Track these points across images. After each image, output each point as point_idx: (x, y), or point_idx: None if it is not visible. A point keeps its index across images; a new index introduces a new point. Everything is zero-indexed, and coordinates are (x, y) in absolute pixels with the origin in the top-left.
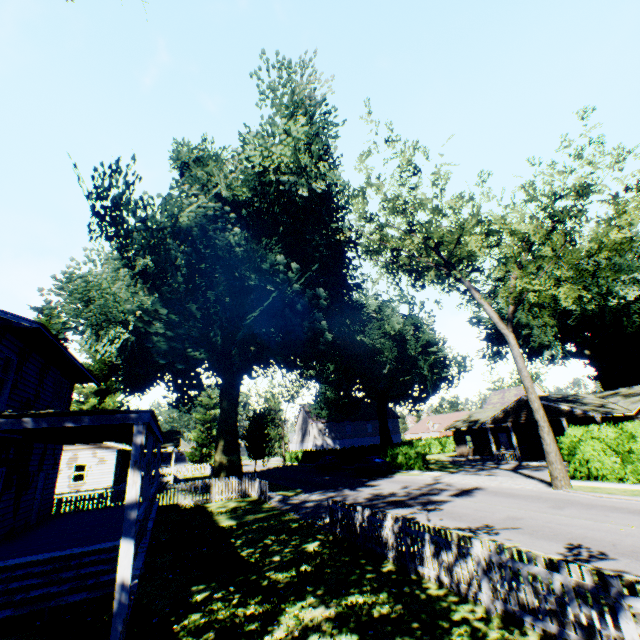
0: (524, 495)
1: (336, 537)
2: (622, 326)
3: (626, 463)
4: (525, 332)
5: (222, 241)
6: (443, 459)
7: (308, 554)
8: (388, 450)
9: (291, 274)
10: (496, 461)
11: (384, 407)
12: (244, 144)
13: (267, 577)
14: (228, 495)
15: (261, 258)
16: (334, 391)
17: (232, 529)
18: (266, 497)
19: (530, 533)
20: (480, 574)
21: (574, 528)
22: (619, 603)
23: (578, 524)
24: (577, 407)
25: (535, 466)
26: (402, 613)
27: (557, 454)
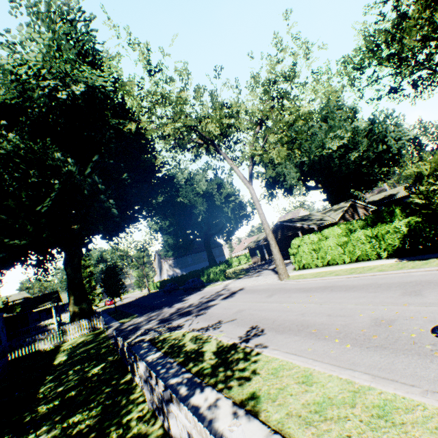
0: (261, 289)
1: (118, 357)
2: (331, 167)
3: (318, 256)
4: (281, 179)
5: (2, 146)
6: (244, 268)
7: (86, 379)
8: (205, 271)
9: (71, 167)
10: (269, 264)
11: (208, 242)
12: (10, 53)
13: (35, 412)
14: (81, 333)
15: (45, 157)
16: (173, 238)
17: (57, 366)
18: (105, 329)
19: (238, 322)
20: (143, 385)
21: (264, 312)
22: (167, 409)
23: (269, 308)
24: (305, 223)
25: (287, 263)
26: (91, 426)
27: (280, 259)
